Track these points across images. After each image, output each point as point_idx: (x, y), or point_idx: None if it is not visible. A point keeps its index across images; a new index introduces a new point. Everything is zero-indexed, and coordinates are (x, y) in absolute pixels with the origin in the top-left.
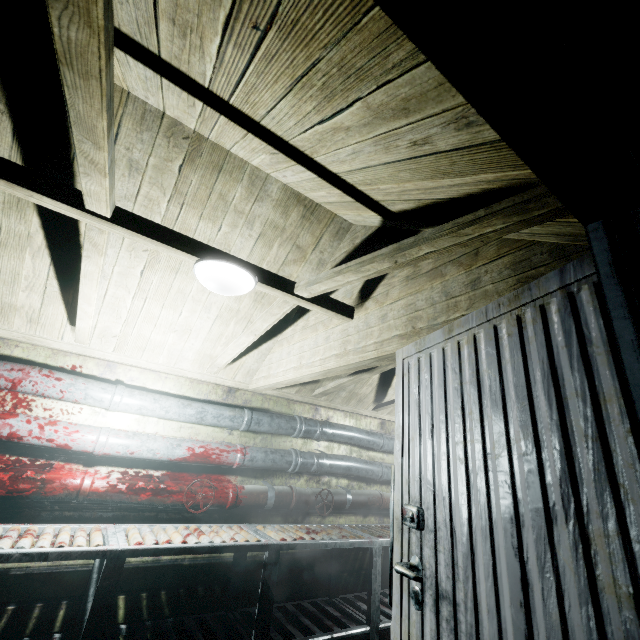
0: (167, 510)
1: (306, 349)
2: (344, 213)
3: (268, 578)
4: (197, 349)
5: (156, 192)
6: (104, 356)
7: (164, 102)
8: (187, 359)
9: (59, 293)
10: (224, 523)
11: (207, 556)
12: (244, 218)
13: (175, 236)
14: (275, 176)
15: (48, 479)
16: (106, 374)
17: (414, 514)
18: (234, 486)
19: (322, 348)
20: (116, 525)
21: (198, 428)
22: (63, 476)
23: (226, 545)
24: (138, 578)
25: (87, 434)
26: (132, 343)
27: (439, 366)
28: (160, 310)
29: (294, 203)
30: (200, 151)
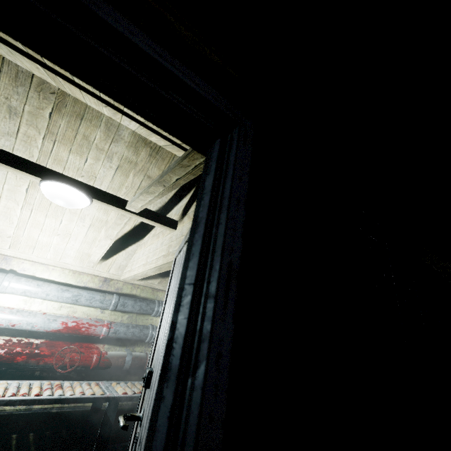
0: (42, 370)
1: (151, 251)
2: (178, 154)
3: (106, 423)
4: (77, 249)
5: (33, 131)
6: (1, 251)
7: (25, 65)
8: (70, 256)
9: None
10: (90, 380)
11: (73, 405)
12: (104, 154)
13: (22, 162)
14: (124, 125)
15: None
16: (2, 265)
17: (146, 376)
18: (99, 352)
19: (158, 250)
20: None
21: (76, 308)
22: None
23: (72, 397)
24: (11, 423)
25: None
26: (24, 242)
27: (180, 263)
28: (44, 218)
29: (142, 145)
30: (65, 103)
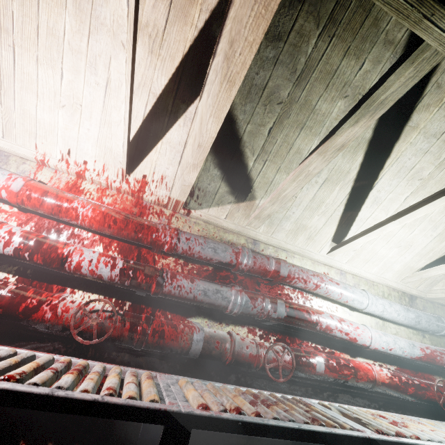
0: (407, 403)
1: None
2: None
3: None
4: (405, 262)
5: None
6: (341, 266)
7: None
8: (392, 270)
9: (339, 216)
10: None
11: None
12: None
13: None
14: None
15: (355, 367)
16: (341, 280)
17: None
18: None
19: None
20: (408, 416)
21: (403, 329)
22: (360, 365)
23: None
24: None
25: (363, 330)
26: (362, 256)
27: None
28: (399, 229)
29: None
30: None
